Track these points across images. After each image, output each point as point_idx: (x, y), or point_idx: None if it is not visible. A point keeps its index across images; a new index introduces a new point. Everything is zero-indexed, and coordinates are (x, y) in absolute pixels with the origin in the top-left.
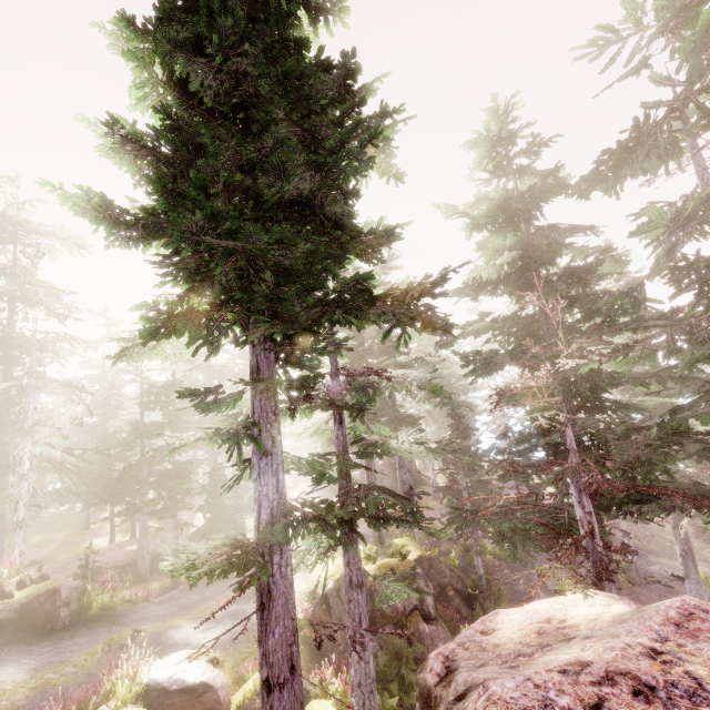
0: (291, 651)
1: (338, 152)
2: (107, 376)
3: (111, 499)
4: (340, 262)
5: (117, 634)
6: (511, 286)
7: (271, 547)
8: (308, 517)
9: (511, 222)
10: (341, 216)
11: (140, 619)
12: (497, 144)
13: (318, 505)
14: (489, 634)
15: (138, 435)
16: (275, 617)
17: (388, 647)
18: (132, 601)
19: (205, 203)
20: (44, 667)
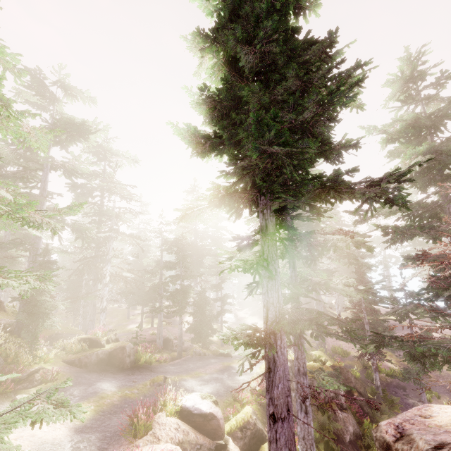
0: (287, 400)
1: (334, 93)
2: (140, 234)
3: (142, 303)
4: (313, 163)
5: (156, 376)
6: (419, 181)
7: (275, 335)
8: (305, 318)
9: (420, 135)
10: (323, 134)
11: (164, 372)
12: (409, 81)
13: (307, 313)
14: (428, 417)
15: (160, 268)
16: (278, 377)
17: (315, 420)
18: (159, 361)
19: (273, 127)
20: (123, 386)
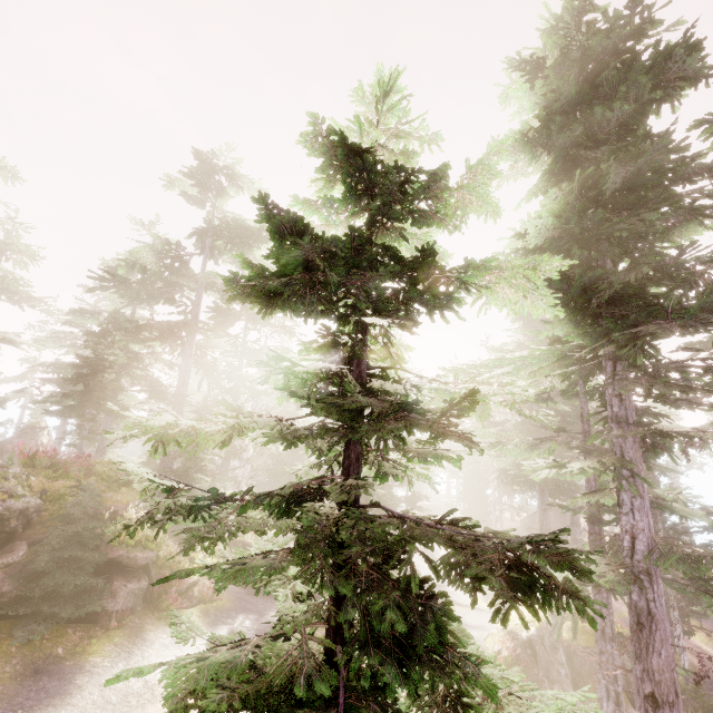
0: (673, 676)
1: None
2: None
3: None
4: None
5: None
6: None
7: (650, 574)
8: None
9: None
10: None
11: None
12: None
13: (706, 546)
14: None
15: None
16: (660, 639)
17: None
18: None
19: None
20: None
